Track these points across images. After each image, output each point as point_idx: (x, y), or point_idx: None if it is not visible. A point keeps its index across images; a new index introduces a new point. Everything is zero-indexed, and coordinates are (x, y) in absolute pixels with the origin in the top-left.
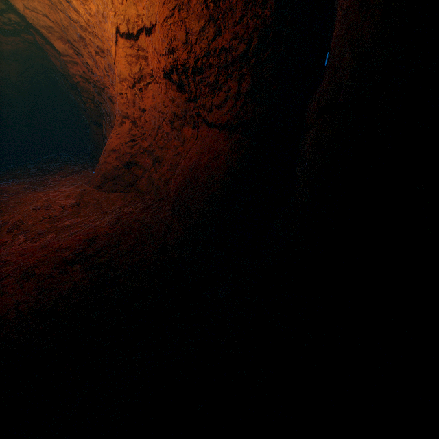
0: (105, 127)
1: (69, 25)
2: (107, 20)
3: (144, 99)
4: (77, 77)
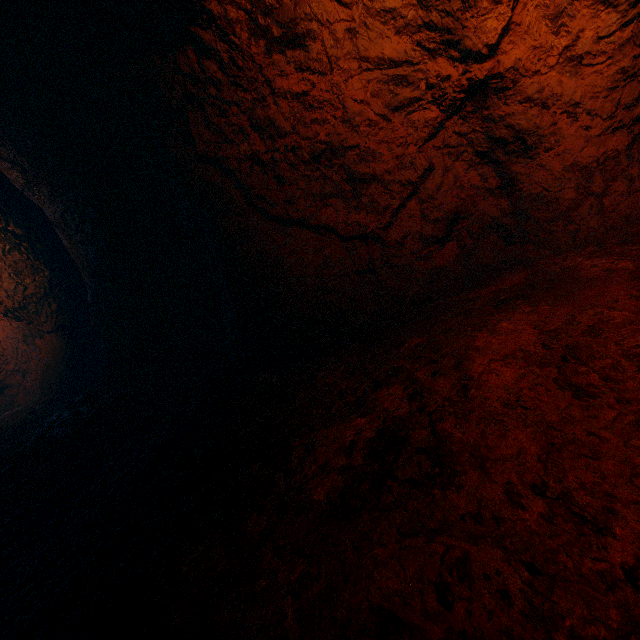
0: None
1: None
2: None
3: None
4: None
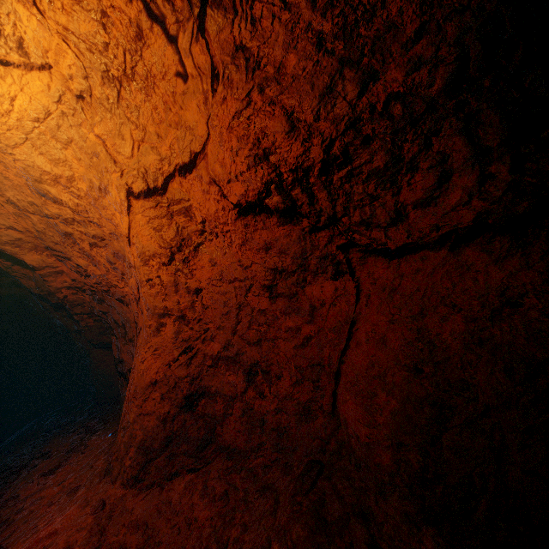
0: (118, 346)
1: (47, 227)
2: (108, 189)
3: (194, 272)
4: (63, 291)
